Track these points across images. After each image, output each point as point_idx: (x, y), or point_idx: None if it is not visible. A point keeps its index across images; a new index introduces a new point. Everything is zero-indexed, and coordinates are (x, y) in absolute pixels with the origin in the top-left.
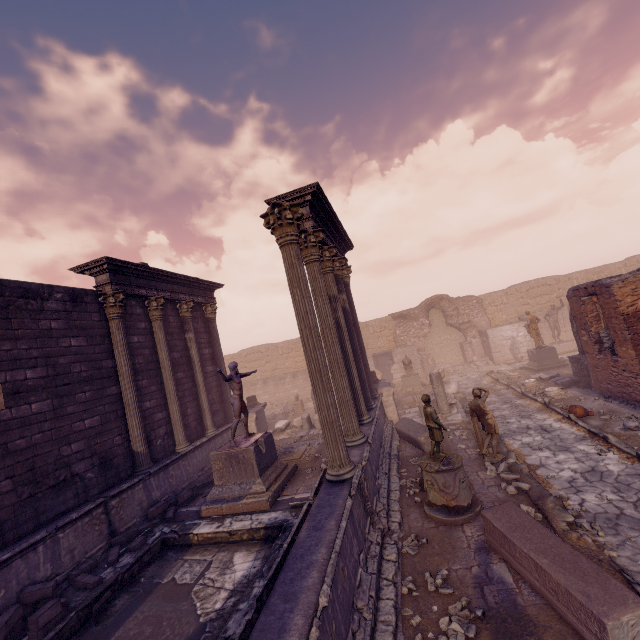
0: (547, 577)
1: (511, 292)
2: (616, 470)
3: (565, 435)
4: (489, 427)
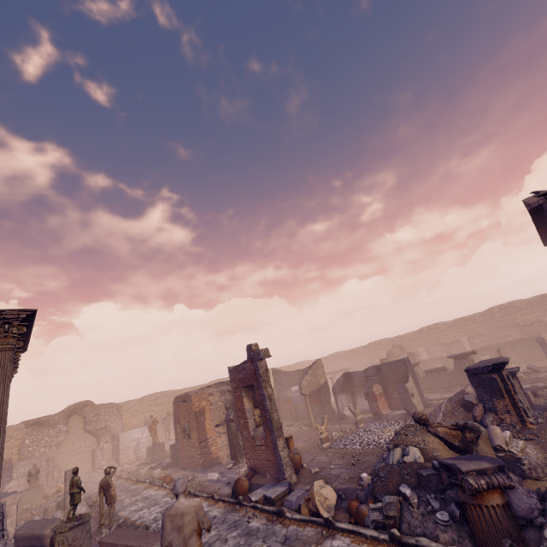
0: None
1: (144, 401)
2: None
3: (158, 496)
4: (111, 498)
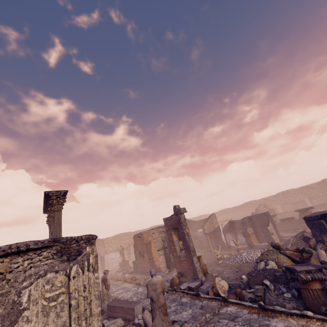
0: (124, 308)
1: (115, 237)
2: (141, 290)
3: (130, 287)
4: (107, 286)
